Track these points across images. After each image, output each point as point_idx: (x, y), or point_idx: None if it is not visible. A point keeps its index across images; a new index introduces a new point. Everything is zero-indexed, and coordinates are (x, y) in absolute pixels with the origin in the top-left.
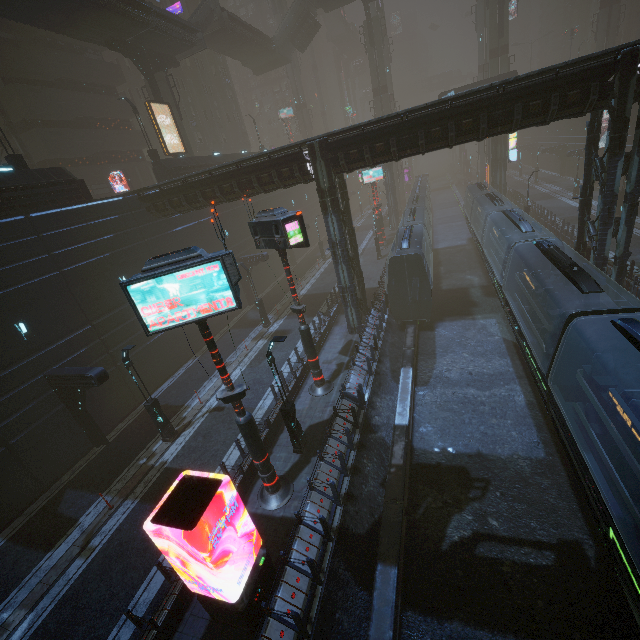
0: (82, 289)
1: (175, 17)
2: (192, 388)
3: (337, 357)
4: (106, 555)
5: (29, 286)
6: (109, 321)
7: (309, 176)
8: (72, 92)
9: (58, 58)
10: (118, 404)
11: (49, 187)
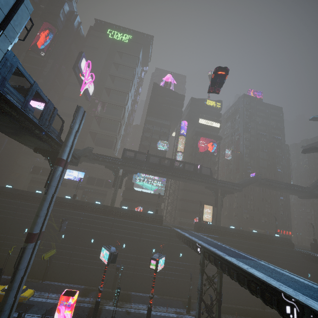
0: (142, 245)
1: (231, 182)
2: (139, 301)
3: None
4: (75, 307)
5: (132, 238)
6: (141, 258)
7: (199, 253)
8: (198, 194)
9: (200, 186)
10: (125, 284)
11: (154, 219)
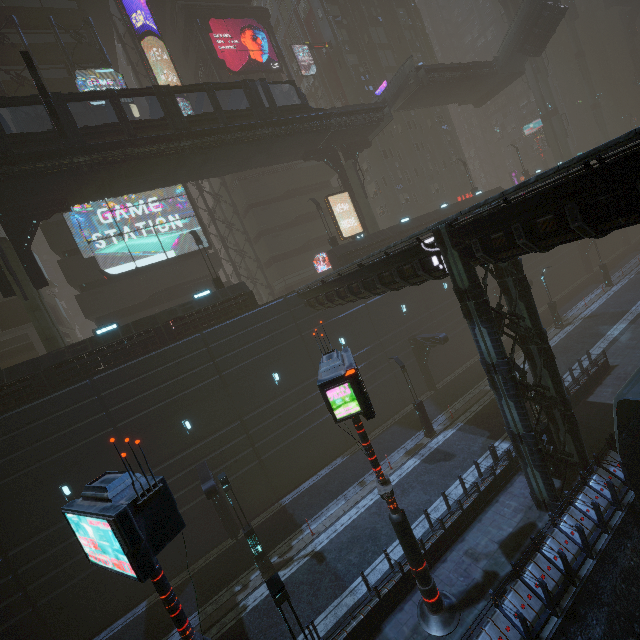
0: (238, 388)
1: (359, 106)
2: (319, 503)
3: (492, 553)
4: None
5: (195, 390)
6: (257, 417)
7: (439, 272)
8: (291, 199)
9: (284, 177)
10: (258, 497)
11: (224, 303)
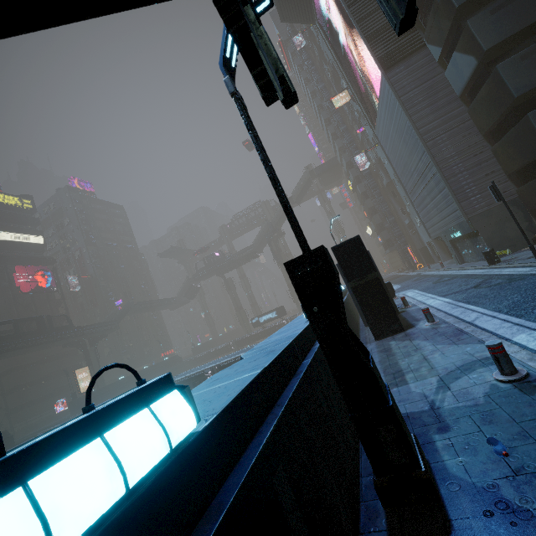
0: None
1: (102, 323)
2: None
3: None
4: None
5: None
6: None
7: None
8: (47, 363)
9: (44, 349)
10: None
11: None
